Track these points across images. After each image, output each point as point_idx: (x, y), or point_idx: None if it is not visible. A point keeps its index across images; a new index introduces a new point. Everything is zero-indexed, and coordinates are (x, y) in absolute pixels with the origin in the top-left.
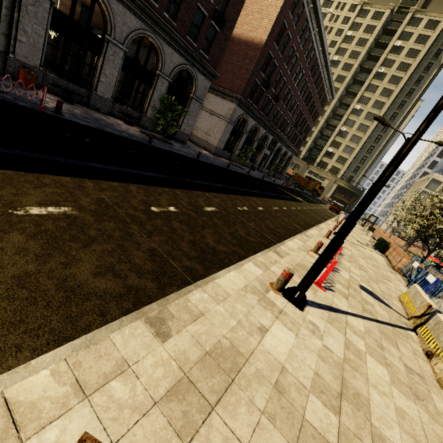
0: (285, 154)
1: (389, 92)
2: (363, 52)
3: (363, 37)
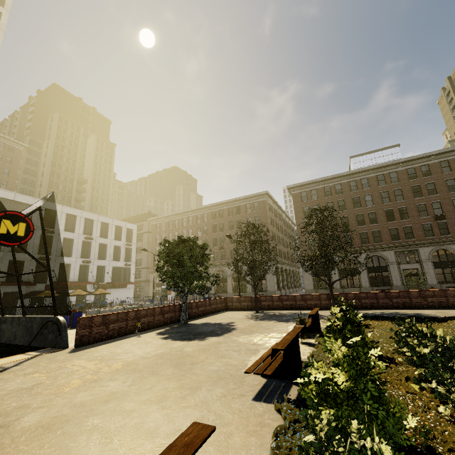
0: None
1: None
2: None
3: None
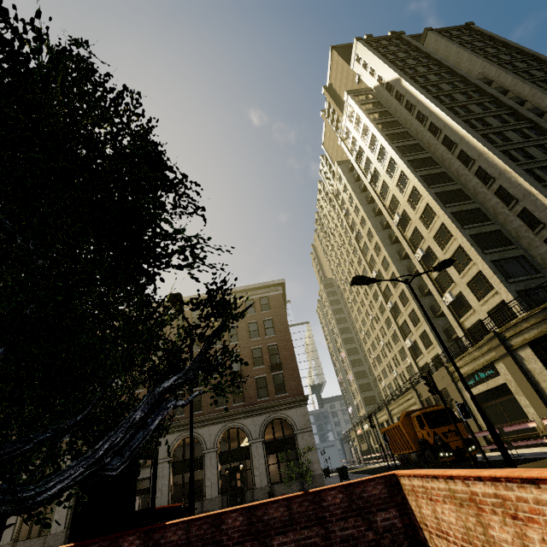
0: (243, 430)
1: (392, 163)
2: (355, 199)
3: (348, 198)
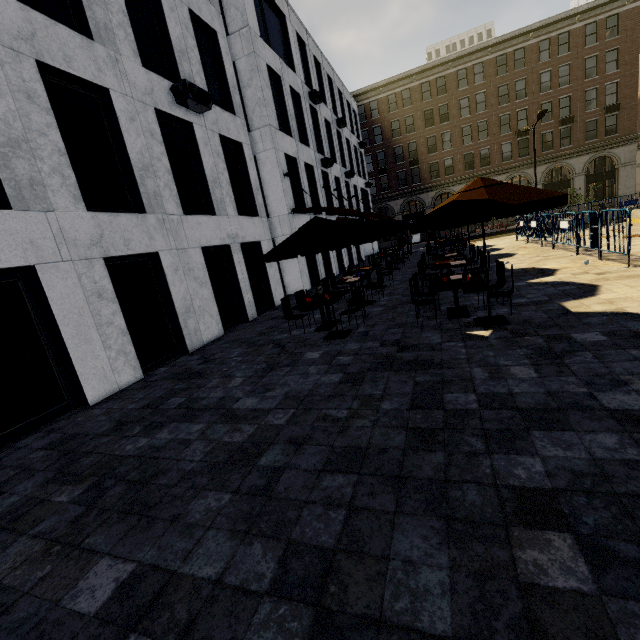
0: None
1: None
2: None
3: None
